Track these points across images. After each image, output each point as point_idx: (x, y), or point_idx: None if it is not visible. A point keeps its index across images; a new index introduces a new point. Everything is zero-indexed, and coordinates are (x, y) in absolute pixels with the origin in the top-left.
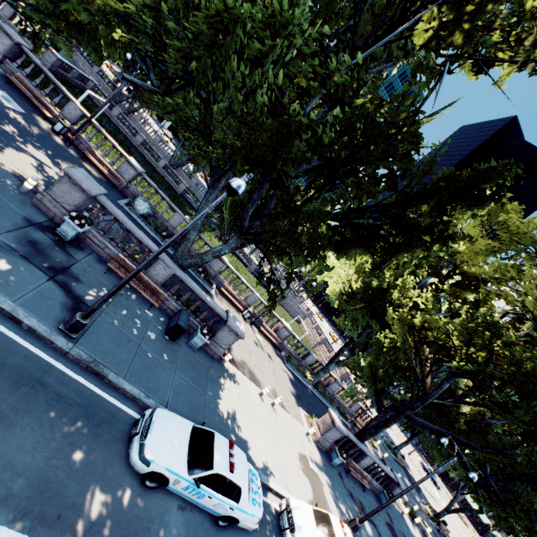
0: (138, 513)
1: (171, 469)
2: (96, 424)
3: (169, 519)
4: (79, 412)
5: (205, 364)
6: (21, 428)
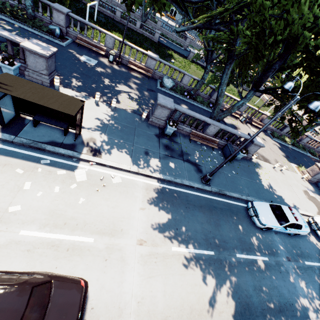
0: (266, 240)
1: (273, 225)
2: (236, 214)
3: (274, 238)
4: (229, 212)
5: (246, 166)
6: (222, 225)
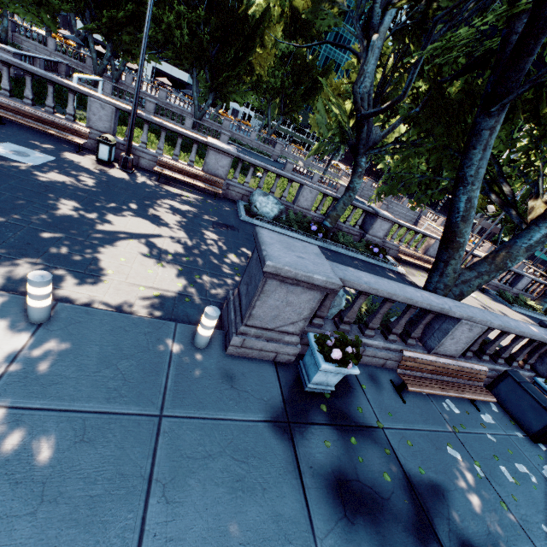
0: None
1: None
2: None
3: None
4: None
5: None
6: None
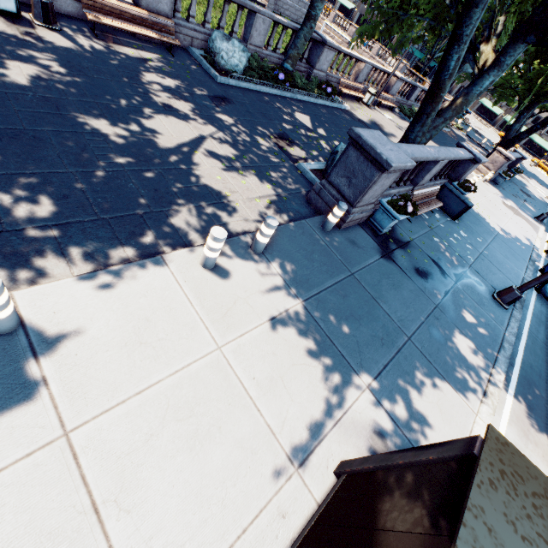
0: None
1: None
2: None
3: None
4: None
5: None
6: None
